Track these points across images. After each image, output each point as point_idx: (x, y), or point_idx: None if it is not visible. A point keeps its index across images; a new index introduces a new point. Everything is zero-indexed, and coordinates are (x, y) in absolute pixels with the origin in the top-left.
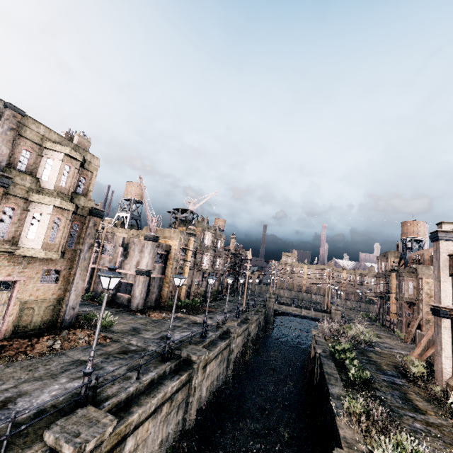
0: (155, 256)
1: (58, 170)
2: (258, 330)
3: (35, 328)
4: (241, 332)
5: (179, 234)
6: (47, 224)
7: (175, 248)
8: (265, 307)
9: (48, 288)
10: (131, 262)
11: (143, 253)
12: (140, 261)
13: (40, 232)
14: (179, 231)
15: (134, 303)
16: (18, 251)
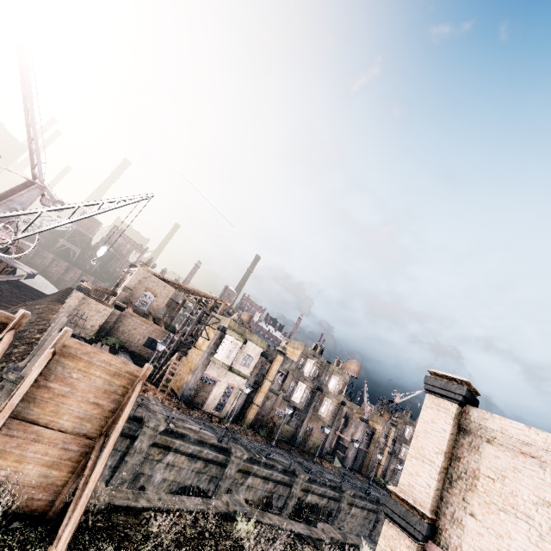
0: (364, 433)
1: (336, 384)
2: None
3: (312, 451)
4: None
5: (383, 422)
6: (329, 407)
7: (379, 432)
8: None
9: (320, 434)
10: (348, 431)
11: (357, 428)
12: (354, 433)
13: (326, 410)
14: (384, 419)
15: (347, 461)
16: (317, 416)
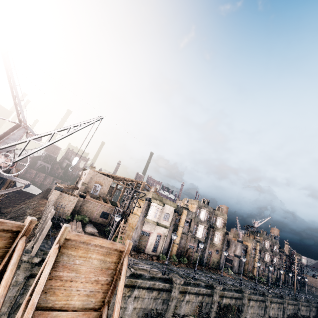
0: (241, 249)
1: (220, 222)
2: (309, 315)
3: (214, 266)
4: (291, 303)
5: (251, 240)
6: (219, 237)
7: (250, 247)
8: (317, 303)
9: (216, 255)
10: (231, 249)
11: (236, 247)
12: (235, 250)
13: (217, 239)
14: (251, 239)
15: (234, 269)
16: (213, 244)
